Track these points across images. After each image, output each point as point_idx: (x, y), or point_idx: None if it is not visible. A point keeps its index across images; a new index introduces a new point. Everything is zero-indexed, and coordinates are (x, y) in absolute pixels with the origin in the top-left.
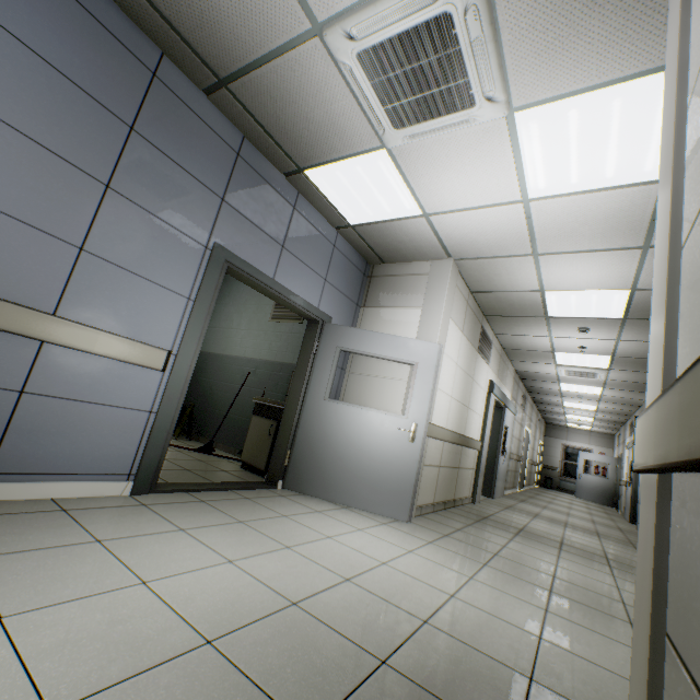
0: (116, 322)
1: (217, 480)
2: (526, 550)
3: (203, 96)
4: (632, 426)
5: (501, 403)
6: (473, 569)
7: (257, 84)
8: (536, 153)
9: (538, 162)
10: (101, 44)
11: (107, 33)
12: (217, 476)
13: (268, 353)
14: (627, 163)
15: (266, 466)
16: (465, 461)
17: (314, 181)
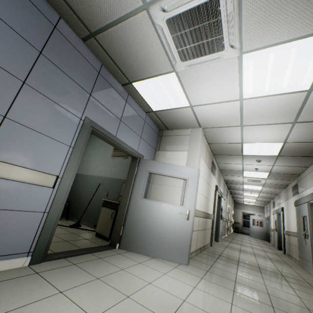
0: (25, 159)
1: (82, 246)
2: (247, 276)
3: (82, 42)
4: (274, 203)
5: (219, 195)
6: (230, 296)
7: (111, 36)
8: (250, 76)
9: (250, 80)
10: (24, 6)
11: (29, 1)
12: (82, 243)
13: (110, 174)
14: (293, 81)
15: (109, 235)
16: (207, 225)
17: (137, 88)
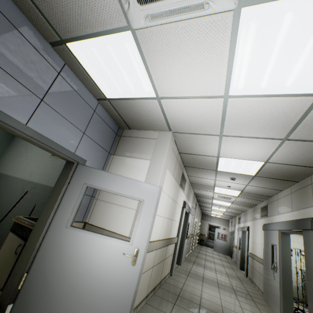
0: None
1: None
2: None
3: None
4: (240, 219)
5: (187, 210)
6: None
7: None
8: (246, 55)
9: (245, 64)
10: None
11: None
12: None
13: (44, 179)
14: (304, 76)
15: (4, 285)
16: (168, 252)
17: (76, 54)
